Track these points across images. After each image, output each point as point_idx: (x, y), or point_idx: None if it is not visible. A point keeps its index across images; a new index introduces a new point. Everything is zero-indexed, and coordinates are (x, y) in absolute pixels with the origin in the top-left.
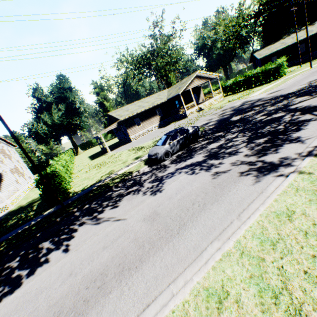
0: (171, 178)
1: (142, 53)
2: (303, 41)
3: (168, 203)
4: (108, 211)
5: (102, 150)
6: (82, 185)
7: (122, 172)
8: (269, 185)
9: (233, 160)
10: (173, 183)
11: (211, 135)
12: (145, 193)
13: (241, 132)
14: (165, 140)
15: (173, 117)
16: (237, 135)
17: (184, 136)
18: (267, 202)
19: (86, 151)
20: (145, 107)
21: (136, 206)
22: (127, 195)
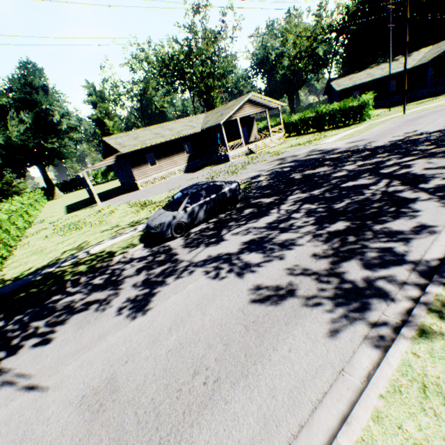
0: (173, 284)
1: (173, 51)
2: (394, 76)
3: (146, 358)
4: (27, 350)
5: (90, 197)
6: (23, 267)
7: (98, 251)
8: (358, 350)
9: (288, 261)
10: (172, 298)
11: (259, 201)
12: (116, 314)
13: (306, 201)
14: (179, 202)
15: (210, 158)
16: (299, 207)
17: (213, 198)
18: (357, 421)
19: (68, 195)
20: (166, 137)
21: (85, 349)
22: (82, 311)
